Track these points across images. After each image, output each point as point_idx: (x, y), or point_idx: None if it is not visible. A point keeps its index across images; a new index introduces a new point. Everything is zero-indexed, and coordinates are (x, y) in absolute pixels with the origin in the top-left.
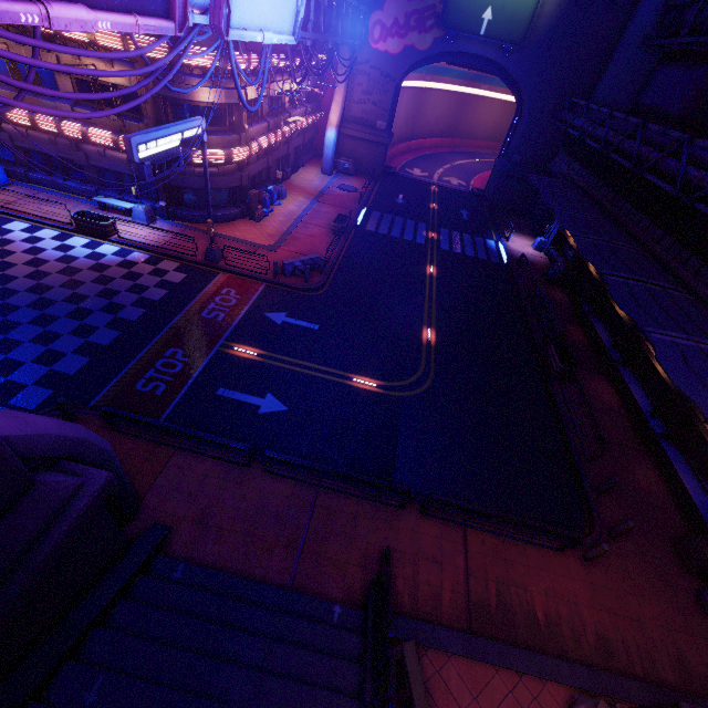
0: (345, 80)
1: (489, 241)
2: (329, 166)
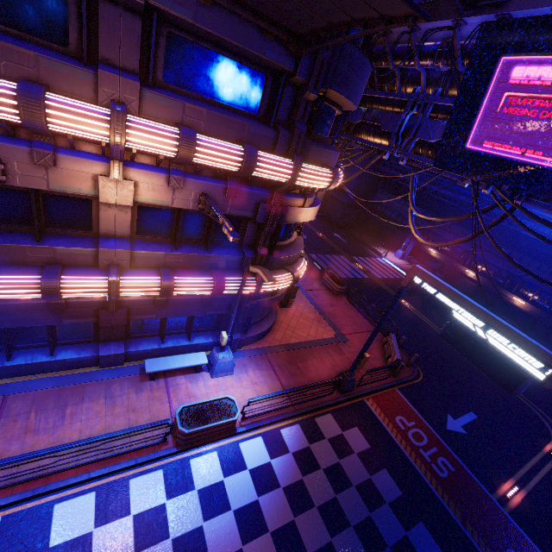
0: None
1: (379, 259)
2: None
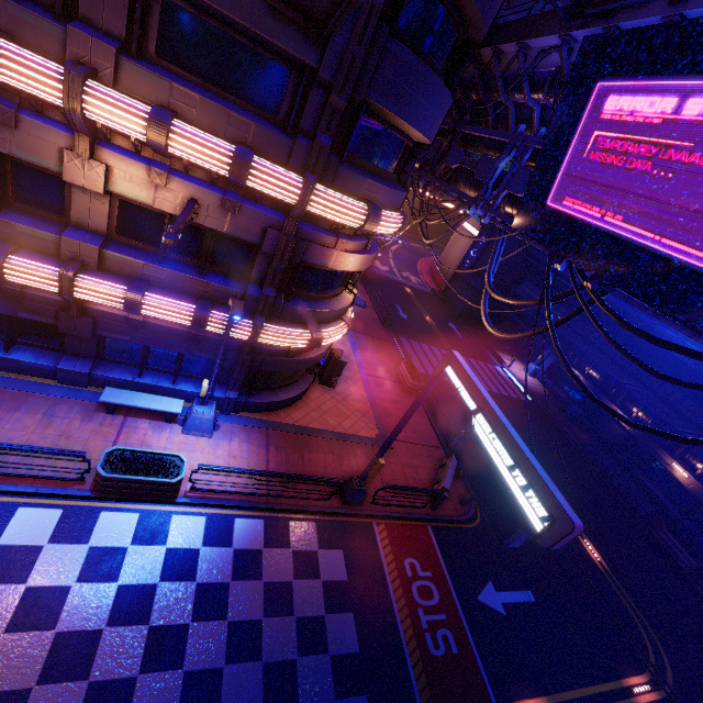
0: None
1: (498, 368)
2: None
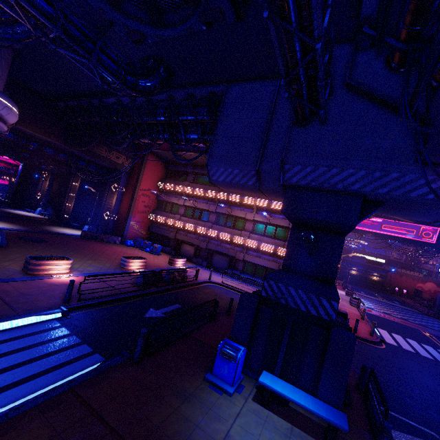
0: None
1: None
2: None
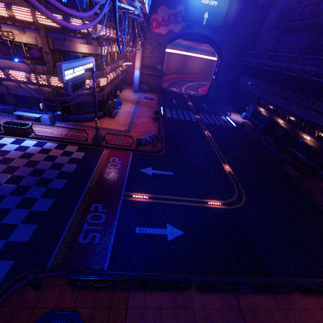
0: (142, 46)
1: (222, 117)
2: (137, 88)
